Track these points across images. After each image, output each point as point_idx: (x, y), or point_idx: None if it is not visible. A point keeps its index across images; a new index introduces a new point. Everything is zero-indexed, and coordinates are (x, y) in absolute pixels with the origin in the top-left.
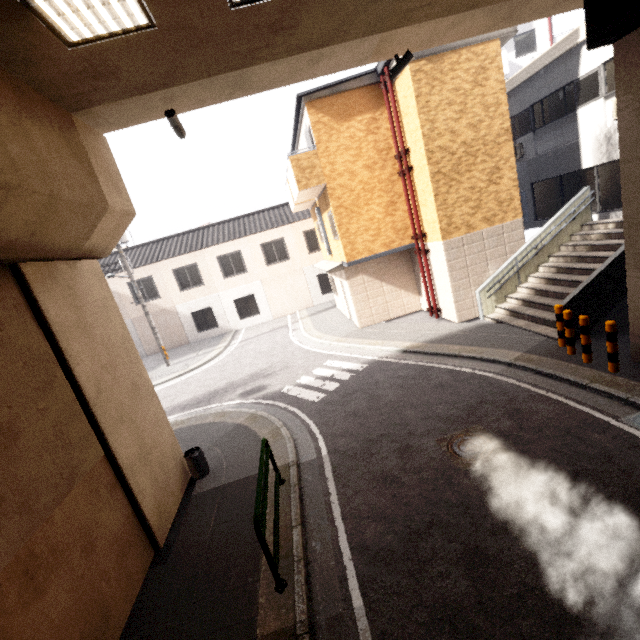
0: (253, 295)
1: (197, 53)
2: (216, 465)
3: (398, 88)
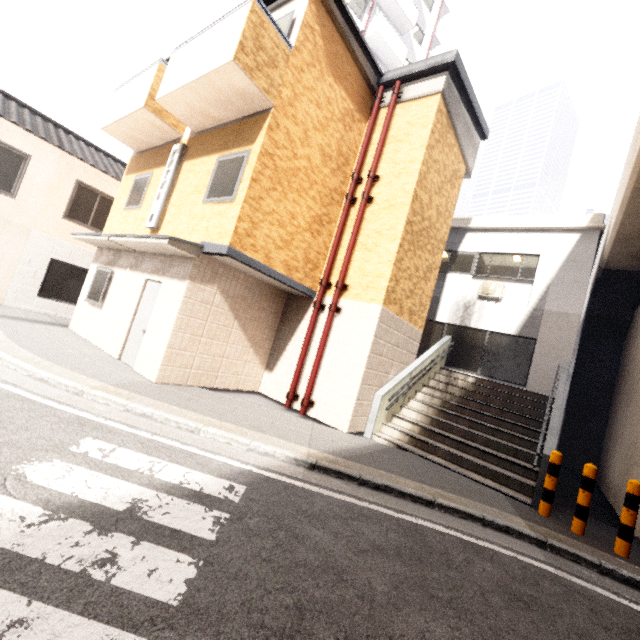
0: None
1: None
2: None
3: (402, 111)
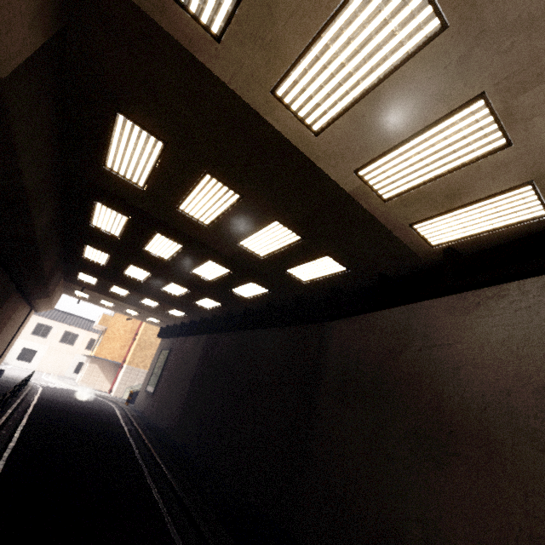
0: (37, 351)
1: (92, 301)
2: (3, 379)
3: None
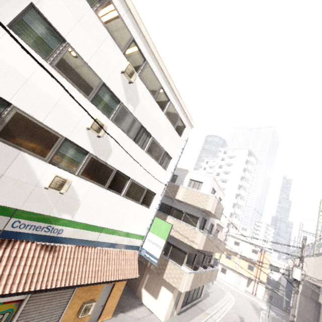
0: None
1: None
2: None
3: (265, 255)
